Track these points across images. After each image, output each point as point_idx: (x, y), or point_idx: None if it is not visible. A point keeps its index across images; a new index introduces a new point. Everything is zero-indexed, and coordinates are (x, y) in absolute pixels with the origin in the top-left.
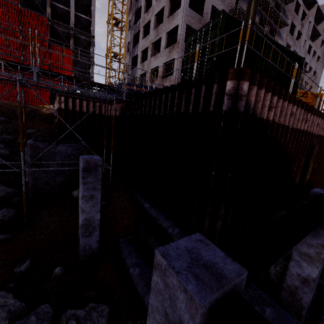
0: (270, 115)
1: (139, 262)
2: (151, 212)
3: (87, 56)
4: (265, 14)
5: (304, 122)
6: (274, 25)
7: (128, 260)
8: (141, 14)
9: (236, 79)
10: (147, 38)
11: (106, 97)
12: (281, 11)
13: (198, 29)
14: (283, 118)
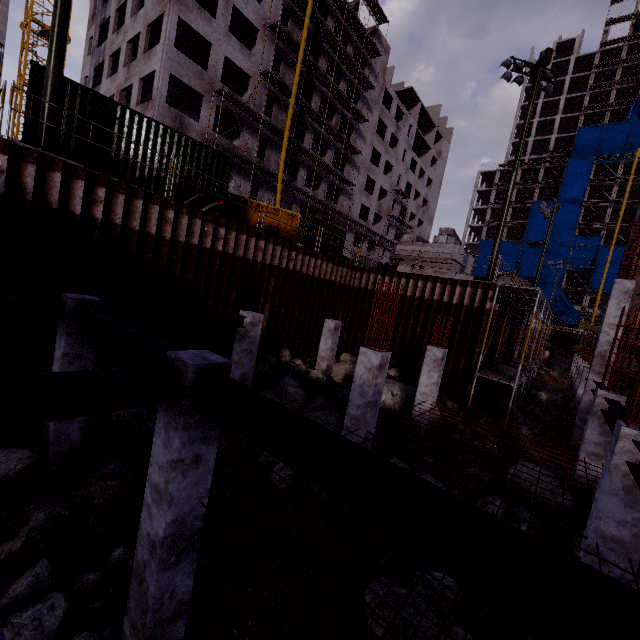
0: (96, 212)
1: None
2: None
3: None
4: (331, 96)
5: (211, 239)
6: (348, 115)
7: None
8: (109, 33)
9: None
10: (114, 79)
11: None
12: (353, 97)
13: (196, 87)
14: (138, 222)
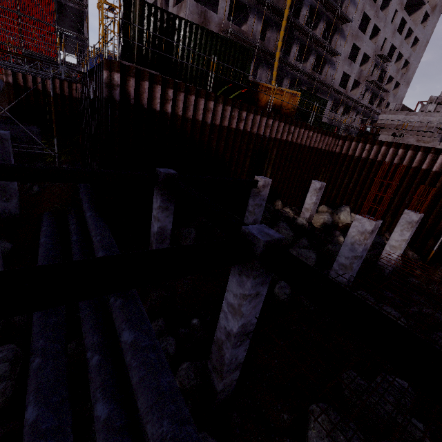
0: (167, 108)
1: (49, 225)
2: (81, 195)
3: (77, 3)
4: None
5: (236, 121)
6: None
7: (43, 224)
8: None
9: (108, 70)
10: None
11: (39, 74)
12: None
13: None
14: (191, 113)
